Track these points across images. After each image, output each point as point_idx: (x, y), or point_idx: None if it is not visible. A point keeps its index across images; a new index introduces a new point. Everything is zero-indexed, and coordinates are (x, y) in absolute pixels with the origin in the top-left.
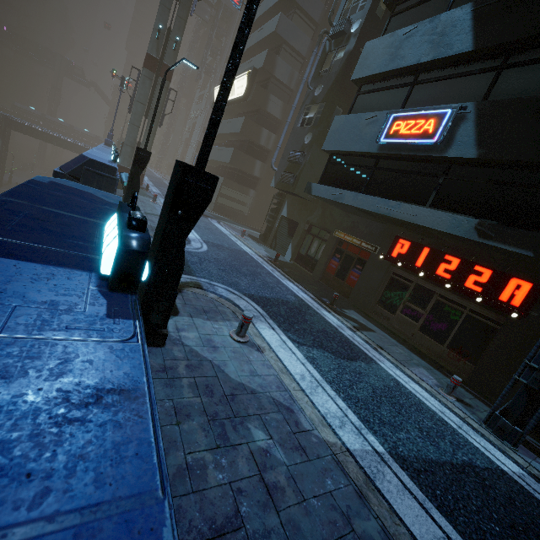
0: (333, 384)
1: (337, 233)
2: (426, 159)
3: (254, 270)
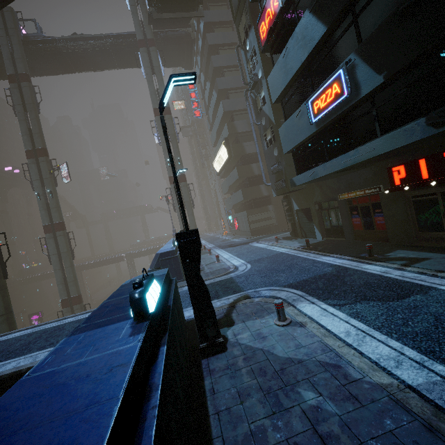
0: (383, 328)
1: (341, 196)
2: (352, 108)
3: (290, 263)
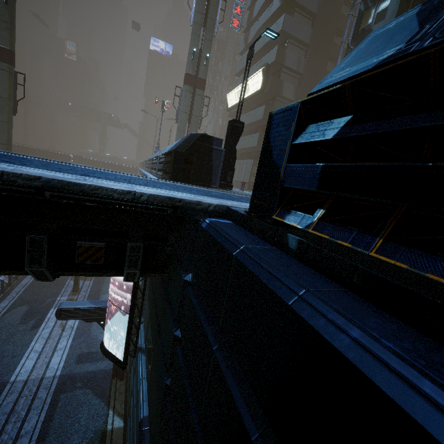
0: None
1: None
2: None
3: None
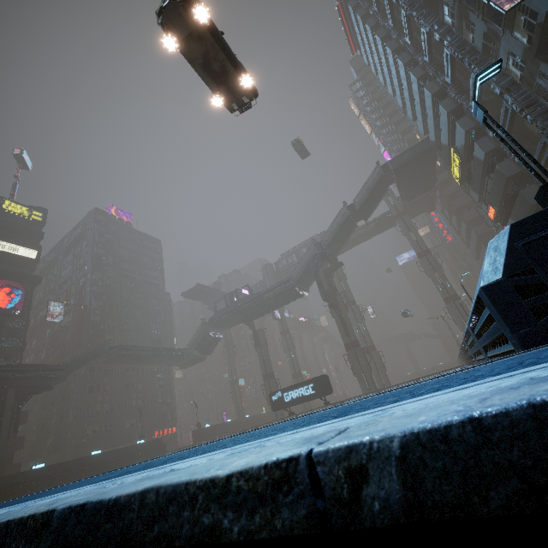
0: None
1: None
2: None
3: None
